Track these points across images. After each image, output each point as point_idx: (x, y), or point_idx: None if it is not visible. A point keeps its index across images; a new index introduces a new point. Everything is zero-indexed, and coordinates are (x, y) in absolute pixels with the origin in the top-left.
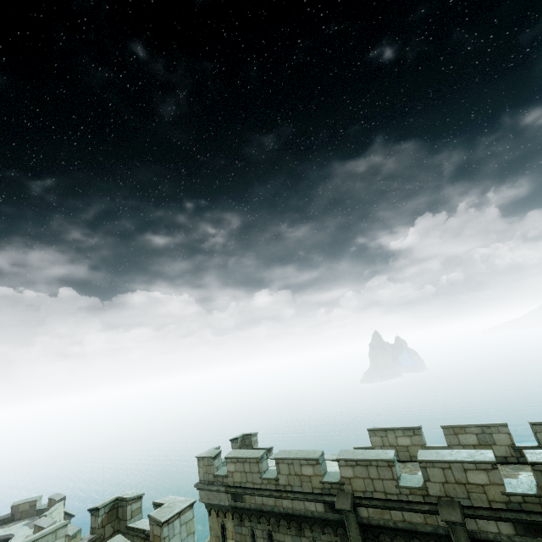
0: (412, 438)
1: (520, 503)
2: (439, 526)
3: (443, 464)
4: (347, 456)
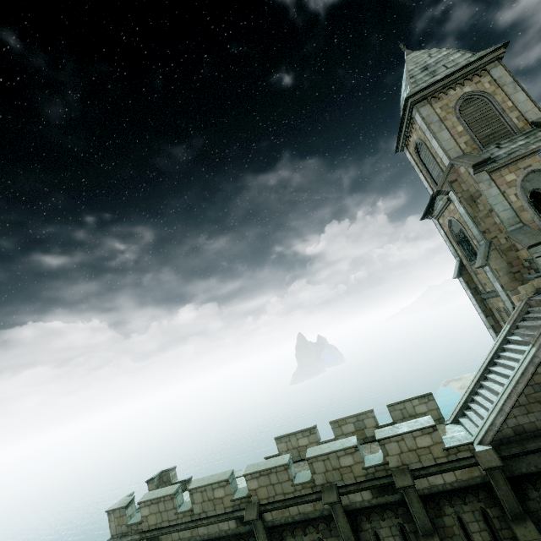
0: (309, 437)
1: (374, 473)
2: (324, 509)
3: (323, 457)
4: (253, 469)
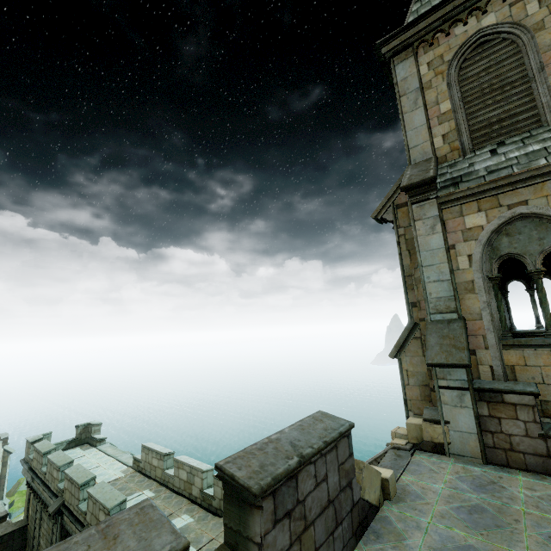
0: (159, 461)
1: None
2: None
3: (94, 499)
4: (71, 471)
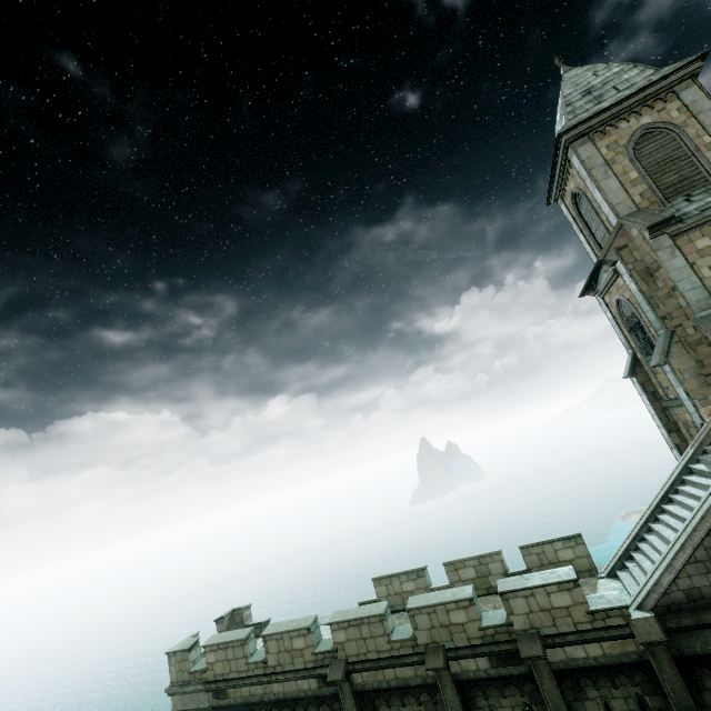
0: (416, 581)
1: (493, 635)
2: (428, 675)
3: (429, 609)
4: (340, 617)
